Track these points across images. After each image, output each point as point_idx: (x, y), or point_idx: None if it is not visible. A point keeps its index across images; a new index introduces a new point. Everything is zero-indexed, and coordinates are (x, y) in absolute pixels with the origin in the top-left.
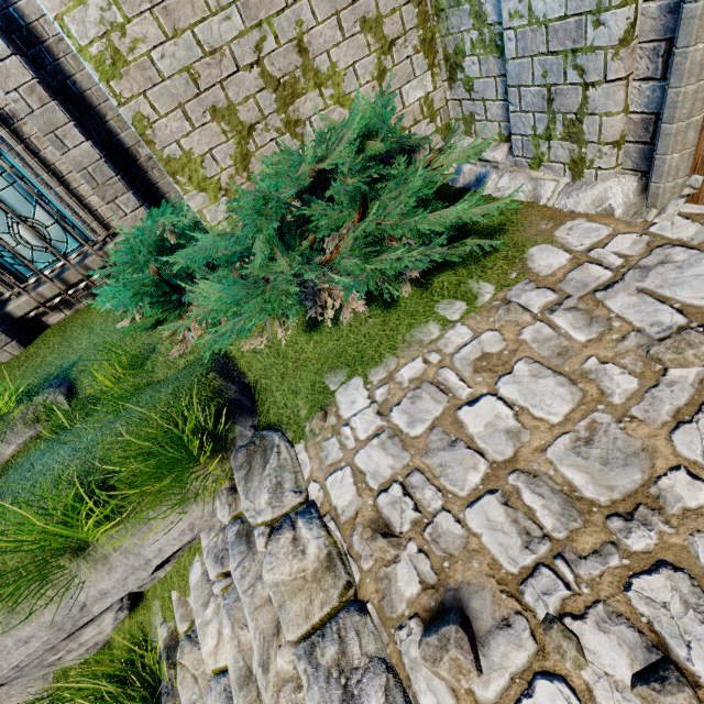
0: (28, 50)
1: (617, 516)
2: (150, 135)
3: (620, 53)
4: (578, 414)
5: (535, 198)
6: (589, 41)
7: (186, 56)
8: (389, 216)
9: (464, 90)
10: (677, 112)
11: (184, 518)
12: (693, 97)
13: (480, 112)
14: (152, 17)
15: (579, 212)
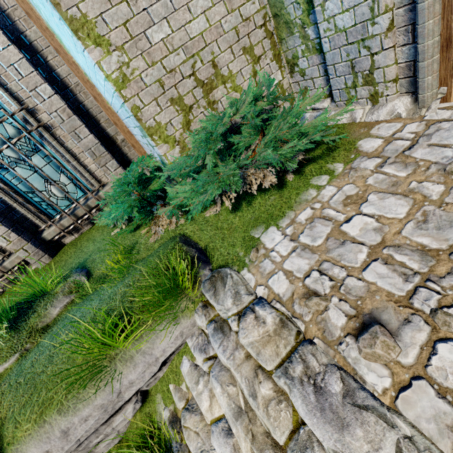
0: (61, 92)
1: None
2: (139, 116)
3: (388, 35)
4: (414, 210)
5: (352, 120)
6: (370, 33)
7: (158, 74)
8: (281, 130)
9: (300, 76)
10: (425, 55)
11: (176, 328)
12: (432, 46)
13: (310, 85)
14: (142, 57)
15: (380, 120)
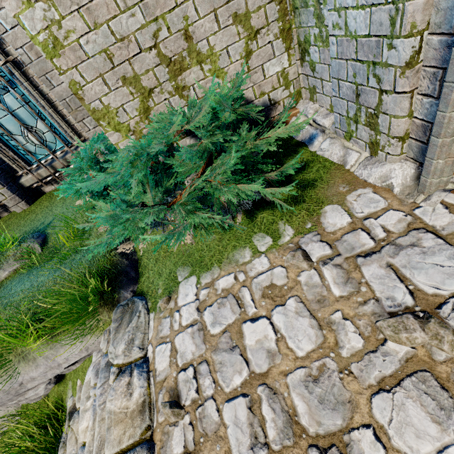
0: None
1: (316, 448)
2: (81, 94)
3: (406, 72)
4: (316, 354)
5: (343, 162)
6: (384, 58)
7: (104, 42)
8: (215, 178)
9: (310, 69)
10: (442, 130)
11: (82, 343)
12: None
13: (319, 87)
14: (79, 15)
15: (369, 182)
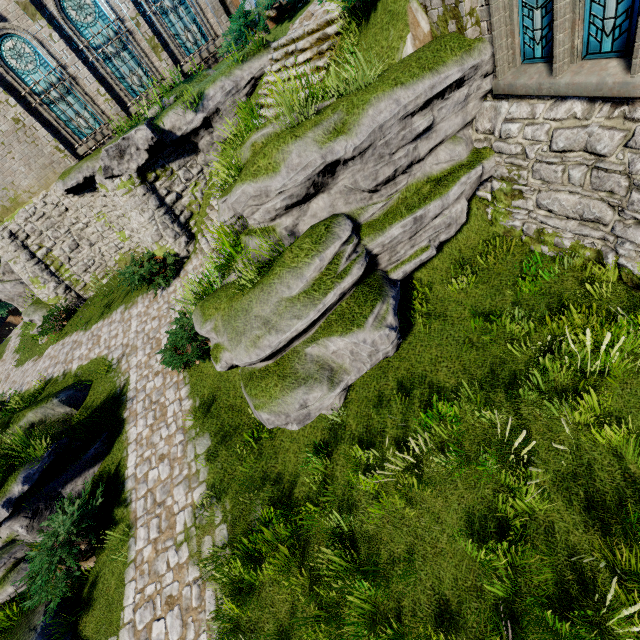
0: None
1: None
2: None
3: None
4: None
5: None
6: None
7: None
8: None
9: None
10: None
11: (261, 61)
12: None
13: None
14: None
15: None
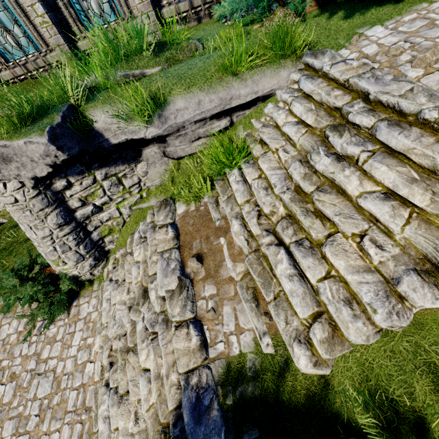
0: None
1: None
2: None
3: None
4: None
5: None
6: None
7: None
8: None
9: None
10: None
11: (277, 77)
12: None
13: None
14: None
15: None
